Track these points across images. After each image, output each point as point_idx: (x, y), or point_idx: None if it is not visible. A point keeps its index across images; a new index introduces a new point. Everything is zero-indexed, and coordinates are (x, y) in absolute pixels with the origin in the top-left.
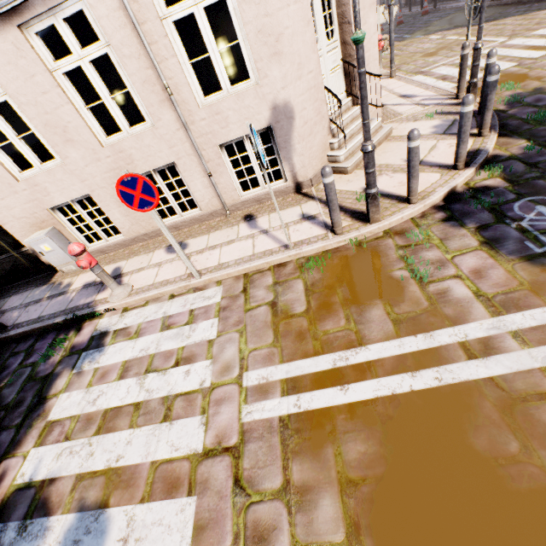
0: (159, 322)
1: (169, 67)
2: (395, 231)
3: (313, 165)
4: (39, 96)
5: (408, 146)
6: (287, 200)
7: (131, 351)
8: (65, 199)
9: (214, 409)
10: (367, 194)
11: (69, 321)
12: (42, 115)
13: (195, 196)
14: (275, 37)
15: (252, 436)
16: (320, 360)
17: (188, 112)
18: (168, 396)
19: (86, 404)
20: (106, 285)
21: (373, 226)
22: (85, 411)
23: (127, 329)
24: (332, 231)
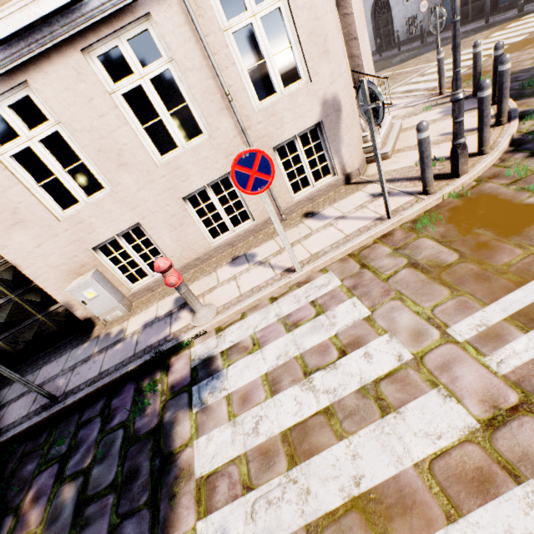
0: (279, 325)
1: (229, 75)
2: (487, 177)
3: (356, 156)
4: (95, 121)
5: (480, 96)
6: (341, 191)
7: (264, 362)
8: (111, 233)
9: (445, 376)
10: (456, 145)
11: (150, 361)
12: (96, 141)
13: (250, 205)
14: (323, 38)
15: (533, 383)
16: (532, 287)
17: (245, 117)
18: (363, 386)
19: (245, 438)
20: (175, 315)
21: (464, 177)
22: (250, 446)
23: (238, 345)
24: (420, 194)
